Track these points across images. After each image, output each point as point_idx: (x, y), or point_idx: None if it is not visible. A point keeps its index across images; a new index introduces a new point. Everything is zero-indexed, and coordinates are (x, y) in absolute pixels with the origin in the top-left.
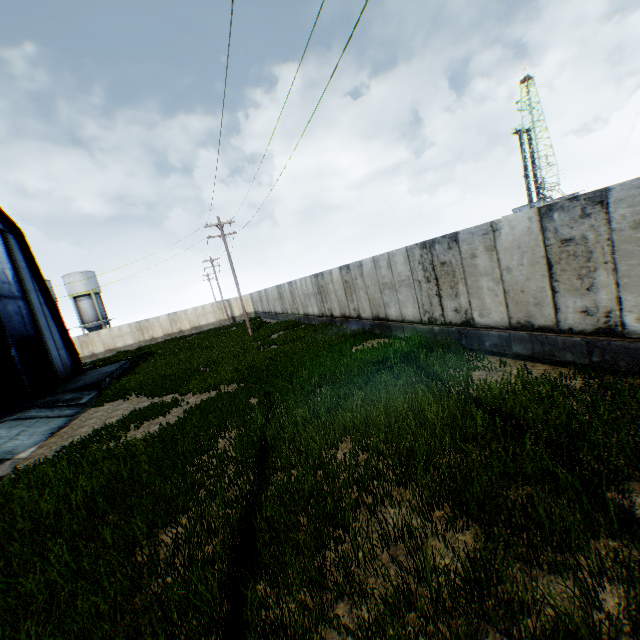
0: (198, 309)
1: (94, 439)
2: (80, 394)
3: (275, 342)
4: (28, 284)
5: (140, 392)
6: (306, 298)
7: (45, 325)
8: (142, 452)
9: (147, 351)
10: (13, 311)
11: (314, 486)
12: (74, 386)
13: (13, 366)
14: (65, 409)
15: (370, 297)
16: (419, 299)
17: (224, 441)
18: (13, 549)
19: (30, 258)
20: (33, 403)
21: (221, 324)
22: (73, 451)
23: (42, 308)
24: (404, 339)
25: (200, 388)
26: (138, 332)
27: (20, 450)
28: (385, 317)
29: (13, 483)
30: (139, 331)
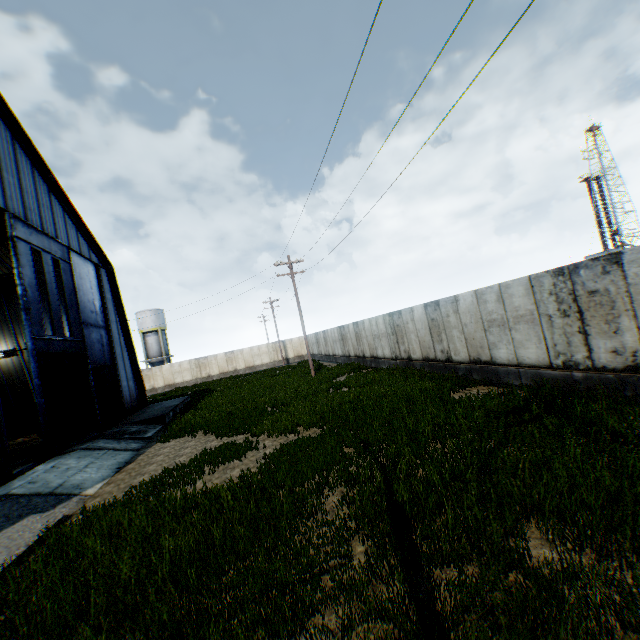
0: (254, 349)
1: (165, 480)
2: (145, 427)
3: (345, 384)
4: (111, 315)
5: (207, 429)
6: (375, 339)
7: (119, 355)
8: (230, 506)
9: (205, 388)
10: (95, 339)
11: (523, 603)
12: (139, 418)
13: (88, 393)
14: (131, 442)
15: (467, 336)
16: (547, 338)
17: (328, 501)
18: (83, 638)
19: (115, 291)
20: (101, 433)
21: (275, 365)
22: (144, 493)
23: (119, 338)
24: (521, 387)
25: (276, 430)
26: (196, 369)
27: (87, 484)
28: (489, 360)
29: (81, 527)
30: (197, 368)
